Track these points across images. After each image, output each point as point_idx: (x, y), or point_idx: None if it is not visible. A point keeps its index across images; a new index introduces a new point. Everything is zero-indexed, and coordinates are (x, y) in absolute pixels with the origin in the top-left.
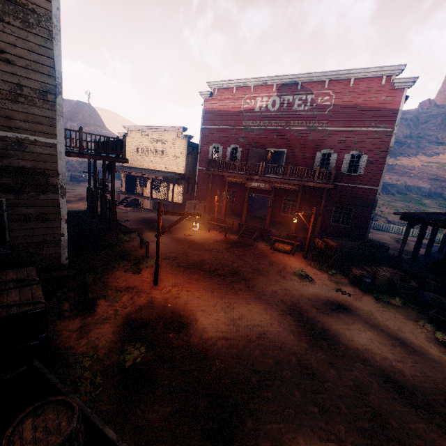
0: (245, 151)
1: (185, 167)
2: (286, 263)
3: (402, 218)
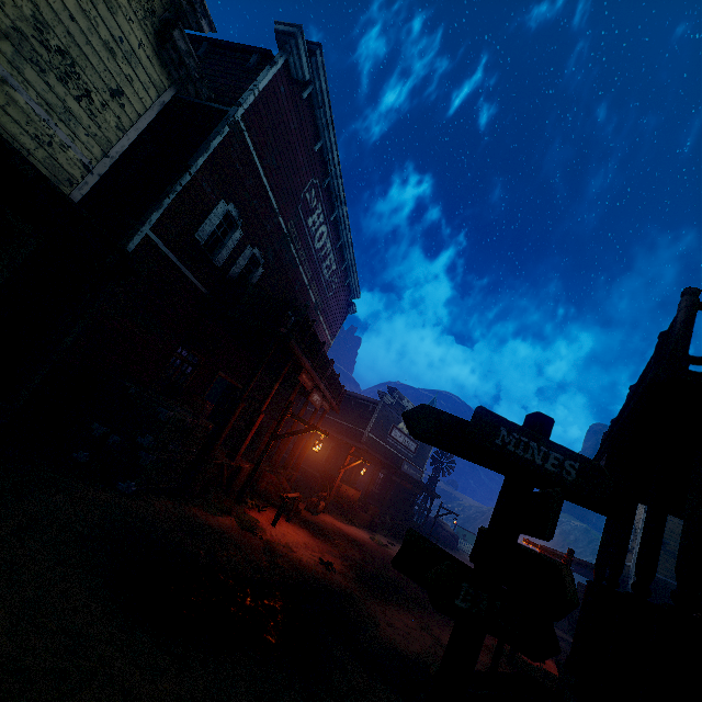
0: (263, 281)
1: (95, 179)
2: (357, 534)
3: (366, 454)
